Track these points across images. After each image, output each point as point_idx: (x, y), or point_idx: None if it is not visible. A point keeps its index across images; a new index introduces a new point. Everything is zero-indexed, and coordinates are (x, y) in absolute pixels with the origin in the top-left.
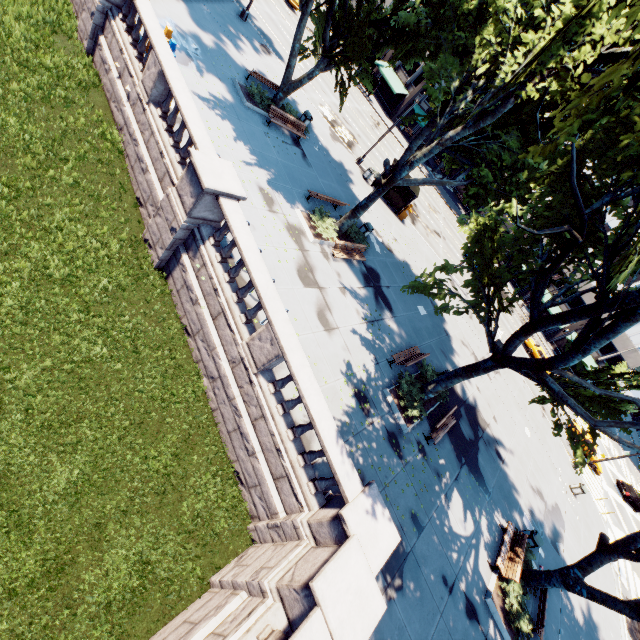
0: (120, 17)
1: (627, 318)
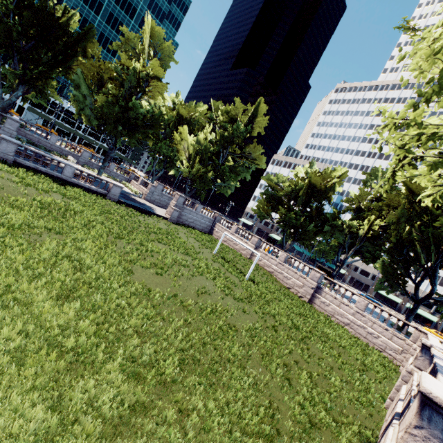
0: (260, 248)
1: (435, 271)
